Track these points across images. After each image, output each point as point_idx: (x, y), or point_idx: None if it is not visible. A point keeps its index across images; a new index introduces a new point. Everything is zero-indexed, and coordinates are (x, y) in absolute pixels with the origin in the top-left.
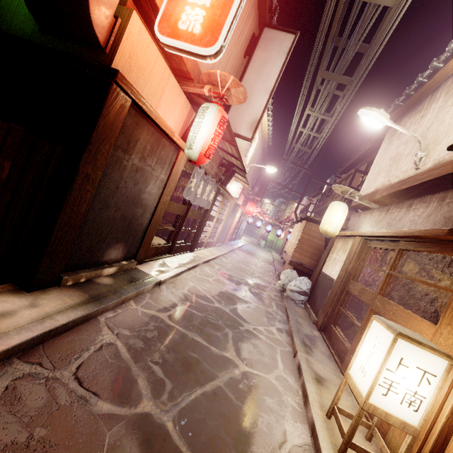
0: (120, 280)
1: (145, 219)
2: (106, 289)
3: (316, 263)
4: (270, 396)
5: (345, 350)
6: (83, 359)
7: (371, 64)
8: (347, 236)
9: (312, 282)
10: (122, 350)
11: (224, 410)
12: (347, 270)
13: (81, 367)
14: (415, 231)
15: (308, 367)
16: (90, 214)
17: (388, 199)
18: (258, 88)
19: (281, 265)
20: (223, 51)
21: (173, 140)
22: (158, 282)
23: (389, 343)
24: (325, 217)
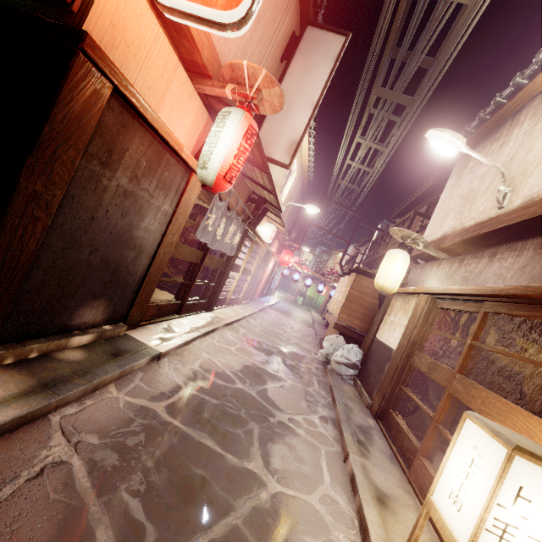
0: (97, 354)
1: (140, 266)
2: (70, 368)
3: (367, 327)
4: (312, 534)
5: (413, 448)
6: None
7: (438, 78)
8: (409, 293)
9: (363, 352)
10: (80, 472)
11: None
12: (410, 338)
13: None
14: (510, 288)
15: (365, 479)
16: (45, 255)
17: (460, 247)
18: (299, 101)
19: (322, 328)
20: (250, 20)
21: (182, 157)
22: (156, 354)
23: (500, 462)
24: (382, 269)
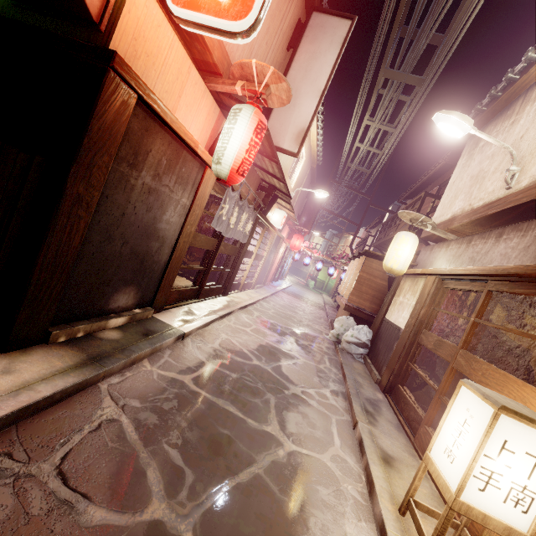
0: (131, 334)
1: (163, 256)
2: (111, 345)
3: (377, 308)
4: (324, 484)
5: (418, 418)
6: (72, 445)
7: (447, 57)
8: (418, 274)
9: (373, 332)
10: (128, 428)
11: (264, 509)
12: (418, 317)
13: (69, 457)
14: (511, 268)
15: (372, 443)
16: (86, 248)
17: (469, 228)
18: (306, 90)
19: (334, 310)
20: (258, 26)
21: (197, 153)
22: (180, 334)
23: (487, 420)
24: (390, 251)
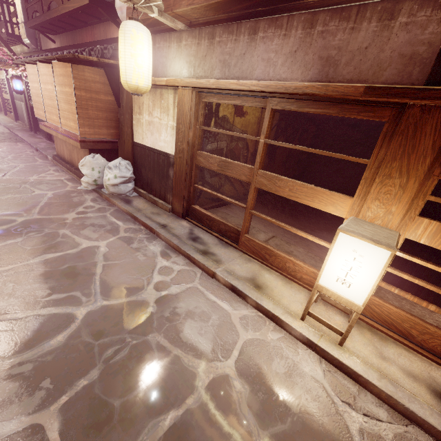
0: None
1: None
2: None
3: (117, 132)
4: (270, 360)
5: (231, 229)
6: None
7: None
8: (161, 85)
9: (128, 160)
10: None
11: None
12: (188, 141)
13: None
14: (306, 87)
15: (240, 281)
16: None
17: (199, 13)
18: None
19: (33, 136)
20: None
21: None
22: None
23: (382, 258)
24: (126, 60)
